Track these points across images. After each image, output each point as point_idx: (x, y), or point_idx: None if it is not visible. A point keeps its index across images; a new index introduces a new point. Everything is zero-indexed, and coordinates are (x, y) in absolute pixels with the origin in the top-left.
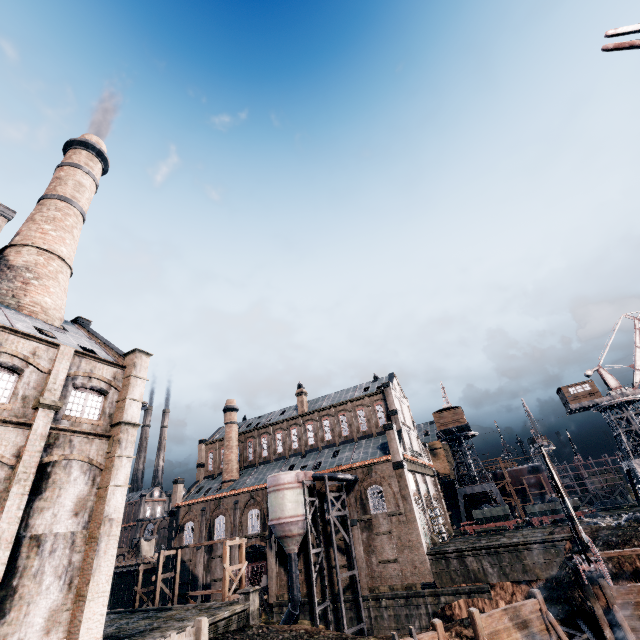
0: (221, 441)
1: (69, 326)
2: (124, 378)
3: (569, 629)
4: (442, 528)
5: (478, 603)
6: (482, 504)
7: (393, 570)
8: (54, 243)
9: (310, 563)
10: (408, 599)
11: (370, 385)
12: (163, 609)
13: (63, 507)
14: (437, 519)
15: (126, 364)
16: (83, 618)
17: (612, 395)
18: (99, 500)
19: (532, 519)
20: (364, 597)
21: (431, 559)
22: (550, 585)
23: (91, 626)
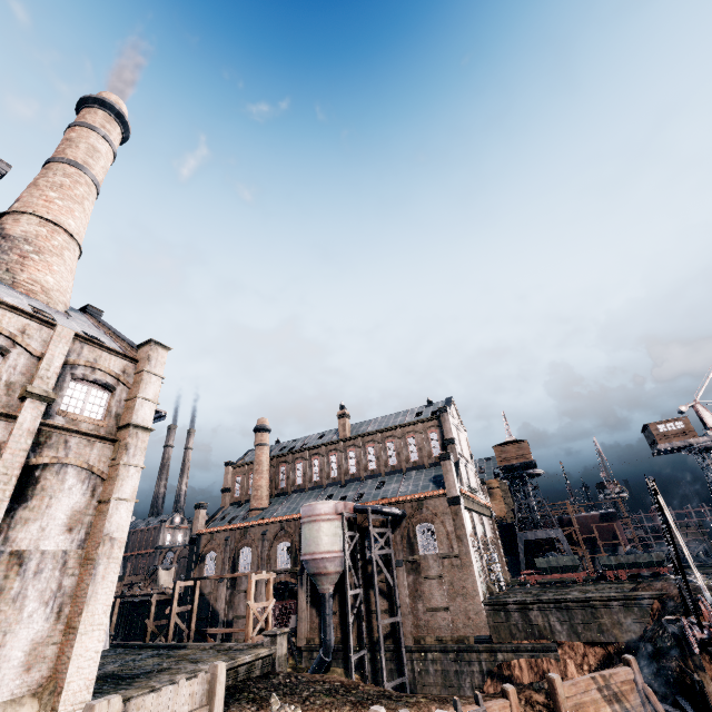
0: (250, 465)
1: (75, 313)
2: (136, 373)
3: (666, 705)
4: (498, 576)
5: (542, 664)
6: (544, 552)
7: (442, 619)
8: (60, 214)
9: (347, 605)
10: (459, 653)
11: (423, 410)
12: (176, 647)
13: (54, 520)
14: (494, 565)
15: (139, 357)
16: (72, 654)
17: (710, 435)
18: (99, 515)
19: (606, 572)
20: (407, 648)
21: (488, 610)
22: (631, 649)
23: (82, 665)
